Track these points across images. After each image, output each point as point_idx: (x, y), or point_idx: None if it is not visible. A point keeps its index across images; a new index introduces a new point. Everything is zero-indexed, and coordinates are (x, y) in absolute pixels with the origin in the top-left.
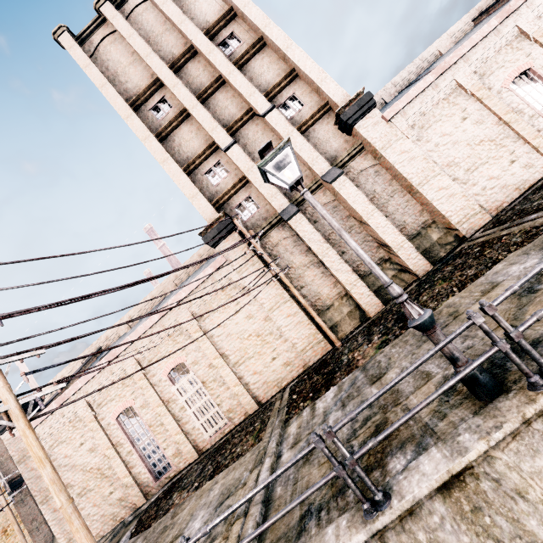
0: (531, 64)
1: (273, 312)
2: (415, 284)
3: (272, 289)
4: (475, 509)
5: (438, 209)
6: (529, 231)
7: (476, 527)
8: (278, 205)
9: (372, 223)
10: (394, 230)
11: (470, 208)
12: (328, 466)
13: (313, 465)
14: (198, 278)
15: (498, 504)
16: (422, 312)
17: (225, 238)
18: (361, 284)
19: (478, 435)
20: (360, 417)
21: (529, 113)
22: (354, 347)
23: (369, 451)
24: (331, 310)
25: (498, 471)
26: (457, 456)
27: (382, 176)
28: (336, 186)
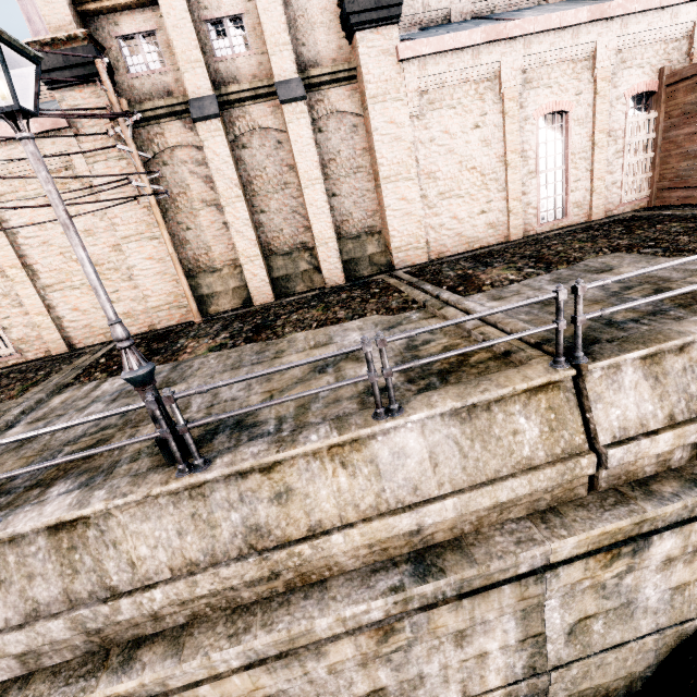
0: (572, 108)
1: (129, 244)
2: (315, 293)
3: (138, 212)
4: (72, 548)
5: (387, 222)
6: (408, 301)
7: (65, 560)
8: (193, 85)
9: (309, 196)
10: (329, 219)
11: (417, 239)
12: (24, 463)
13: (17, 455)
14: (3, 127)
15: (93, 548)
16: (136, 368)
17: (77, 84)
18: (259, 263)
19: (108, 496)
20: (104, 423)
21: (531, 166)
22: (201, 334)
23: (62, 465)
24: (215, 276)
25: (109, 525)
26: (77, 508)
27: (358, 136)
28: (288, 112)
